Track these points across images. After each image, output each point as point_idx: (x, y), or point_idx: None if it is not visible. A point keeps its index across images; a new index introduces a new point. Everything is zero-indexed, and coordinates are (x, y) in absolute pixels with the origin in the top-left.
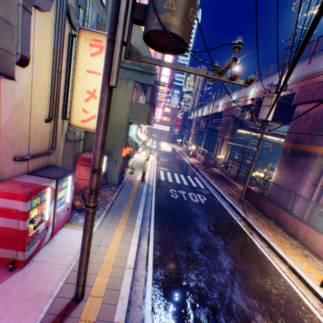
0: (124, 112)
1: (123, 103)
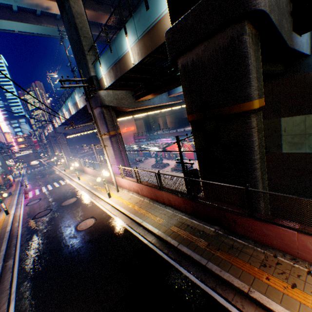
0: (2, 159)
1: (0, 157)
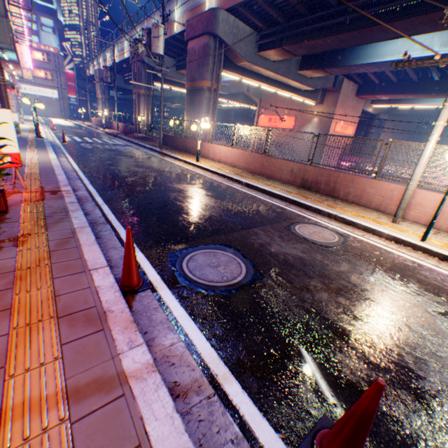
0: None
1: None
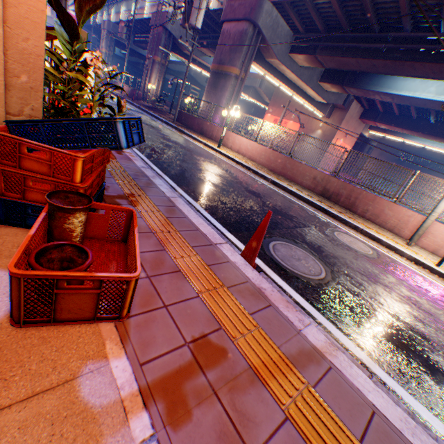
0: None
1: None
